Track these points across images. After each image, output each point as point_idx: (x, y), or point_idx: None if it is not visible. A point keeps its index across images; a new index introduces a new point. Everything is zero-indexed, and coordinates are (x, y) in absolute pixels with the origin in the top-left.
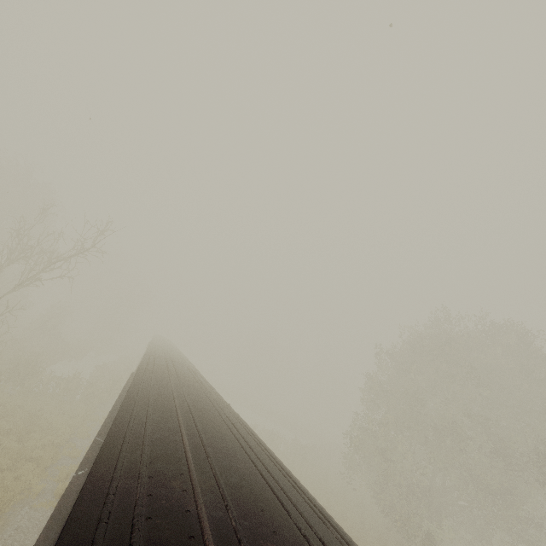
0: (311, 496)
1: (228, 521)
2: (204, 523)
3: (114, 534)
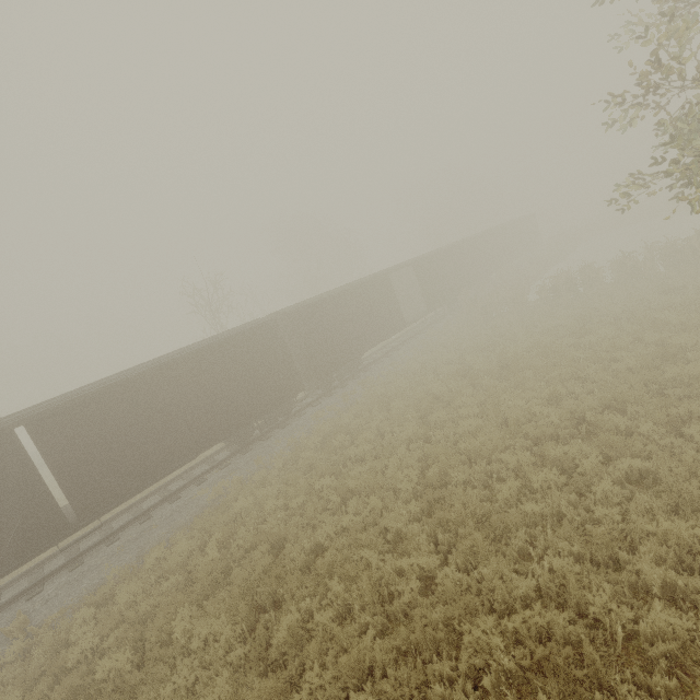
0: None
1: None
2: None
3: None
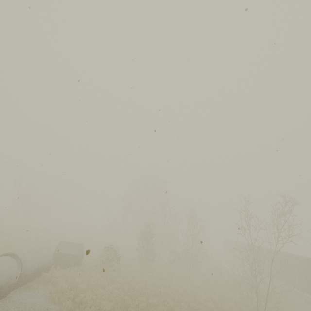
0: None
1: None
2: None
3: None
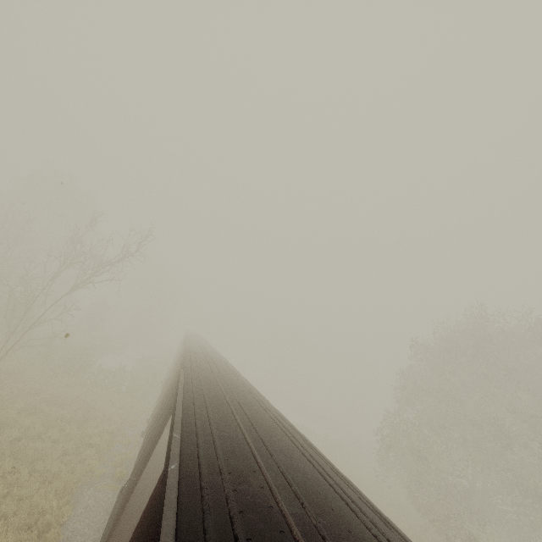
0: (365, 496)
1: (307, 518)
2: (289, 519)
3: (218, 525)
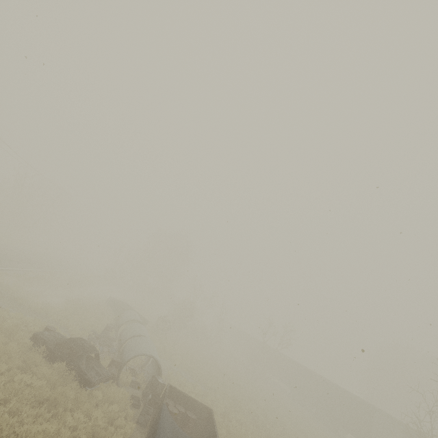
0: None
1: None
2: None
3: None
